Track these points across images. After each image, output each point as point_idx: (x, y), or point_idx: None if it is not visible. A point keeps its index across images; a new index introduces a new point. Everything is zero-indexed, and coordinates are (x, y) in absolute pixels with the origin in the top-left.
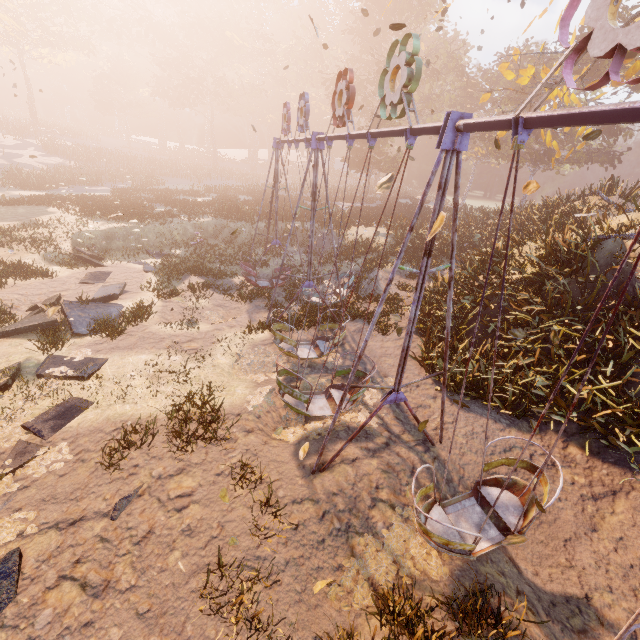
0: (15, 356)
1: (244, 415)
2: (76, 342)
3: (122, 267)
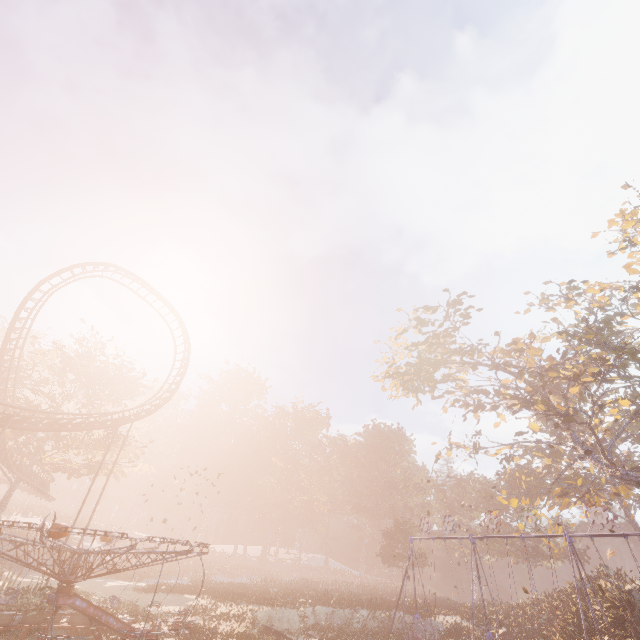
0: None
1: None
2: None
3: None
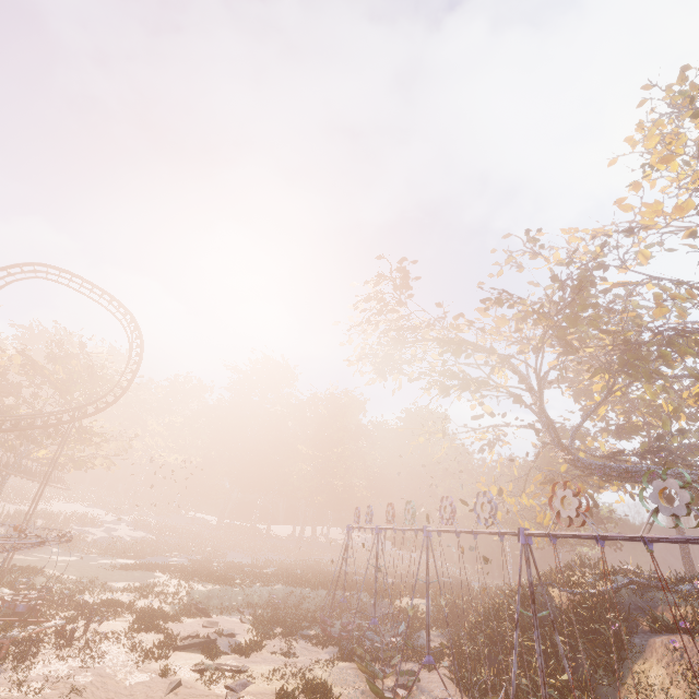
0: (194, 660)
1: (344, 696)
2: (224, 657)
3: (225, 619)
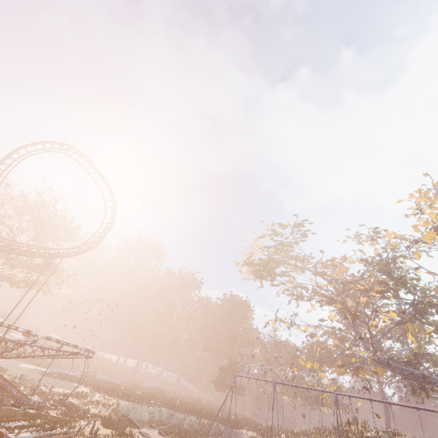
0: None
1: None
2: None
3: (148, 431)
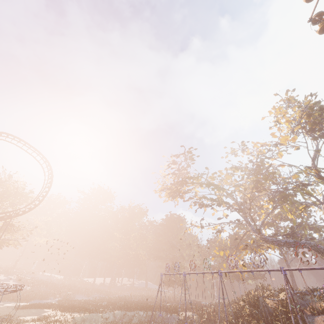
0: None
1: None
2: None
3: None
